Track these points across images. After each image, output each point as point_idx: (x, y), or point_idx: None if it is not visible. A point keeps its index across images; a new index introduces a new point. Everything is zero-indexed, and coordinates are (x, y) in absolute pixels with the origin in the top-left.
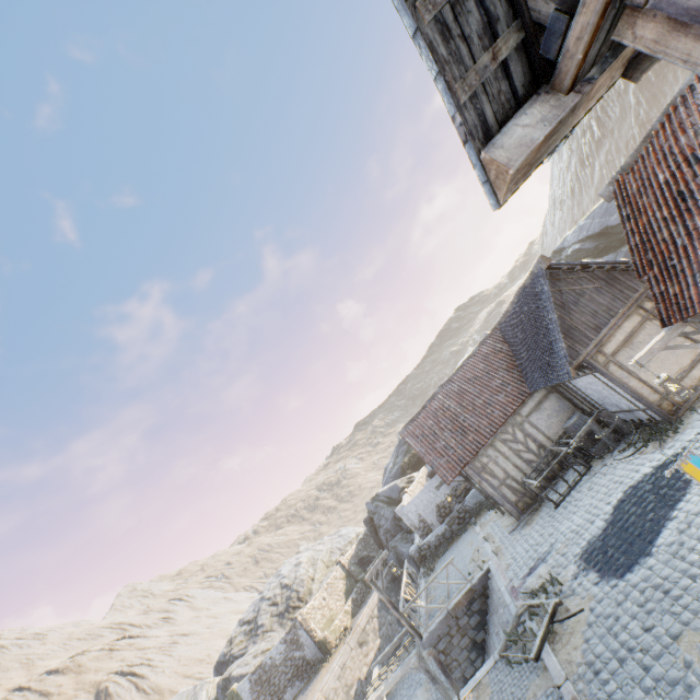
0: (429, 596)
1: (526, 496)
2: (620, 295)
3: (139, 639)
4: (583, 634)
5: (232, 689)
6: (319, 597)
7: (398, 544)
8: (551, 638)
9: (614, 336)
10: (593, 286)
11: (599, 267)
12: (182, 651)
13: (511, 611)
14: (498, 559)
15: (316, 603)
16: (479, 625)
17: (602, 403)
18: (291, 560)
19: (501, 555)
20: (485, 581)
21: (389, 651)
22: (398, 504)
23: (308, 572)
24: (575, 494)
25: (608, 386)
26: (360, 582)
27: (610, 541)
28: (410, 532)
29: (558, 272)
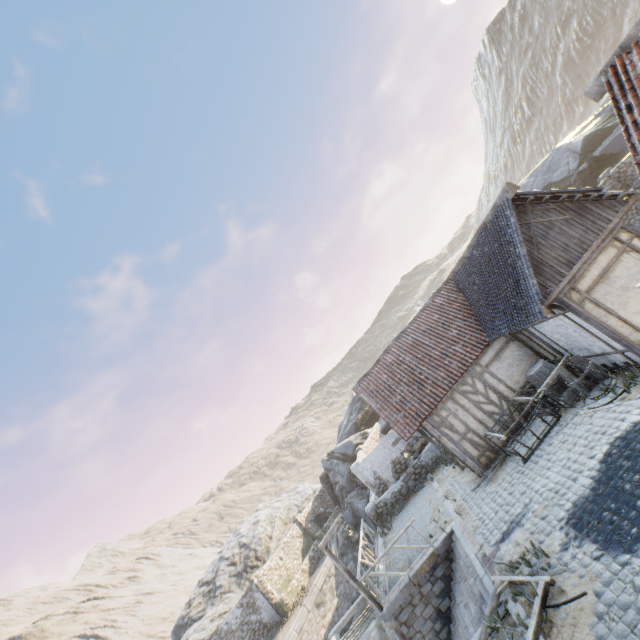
0: (387, 559)
1: (489, 450)
2: (593, 227)
3: (104, 600)
4: (593, 630)
5: None
6: (276, 557)
7: (354, 500)
8: (546, 629)
9: (588, 271)
10: (563, 217)
11: (569, 196)
12: (146, 610)
13: (486, 586)
14: (462, 520)
15: (273, 563)
16: (443, 592)
17: (569, 348)
18: (250, 518)
19: (465, 515)
20: (448, 544)
21: (347, 618)
22: (353, 461)
23: (266, 530)
24: (546, 448)
25: (582, 327)
26: (317, 539)
27: (606, 504)
28: (365, 487)
29: (524, 204)
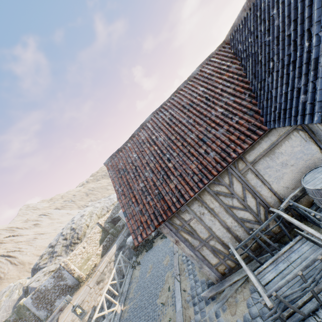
0: (125, 303)
1: (230, 259)
2: None
3: (17, 237)
4: None
5: (19, 304)
6: (81, 247)
7: None
8: None
9: None
10: None
11: None
12: (38, 243)
13: None
14: None
15: (78, 251)
16: None
17: None
18: (81, 212)
19: None
20: None
21: None
22: None
23: (87, 222)
24: None
25: None
26: (110, 234)
27: None
28: None
29: None
